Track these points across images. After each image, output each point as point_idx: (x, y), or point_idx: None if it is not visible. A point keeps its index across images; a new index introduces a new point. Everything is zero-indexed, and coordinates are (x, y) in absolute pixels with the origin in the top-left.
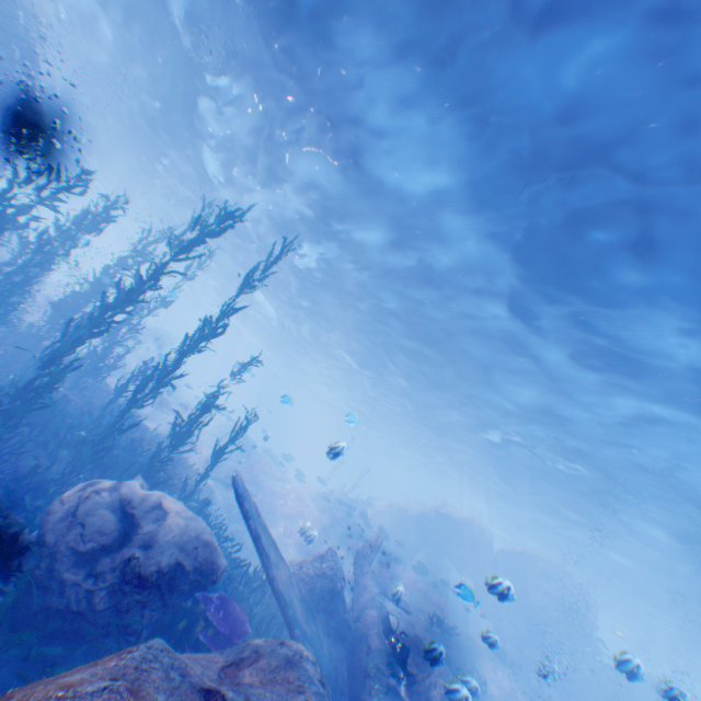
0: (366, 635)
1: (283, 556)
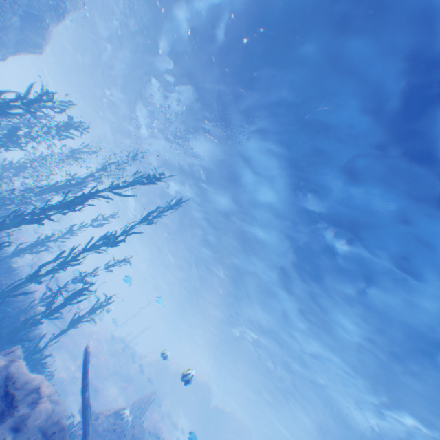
0: None
1: (92, 414)
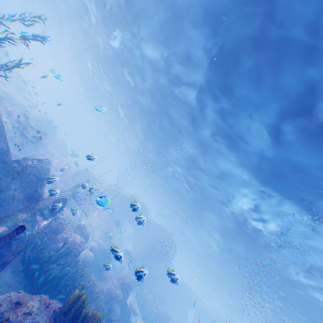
0: (43, 199)
1: (7, 141)
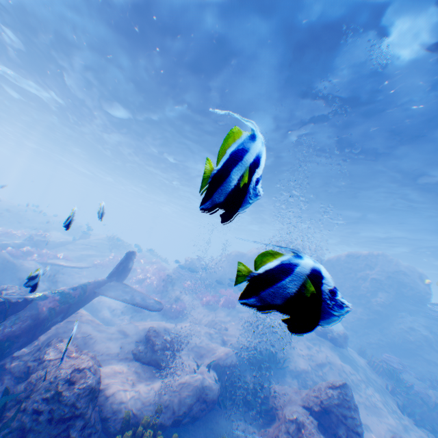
0: None
1: None
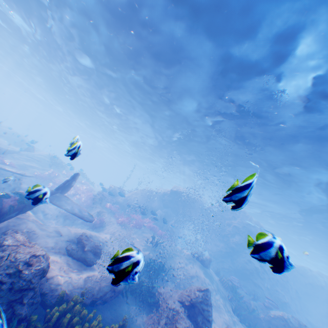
0: None
1: None
